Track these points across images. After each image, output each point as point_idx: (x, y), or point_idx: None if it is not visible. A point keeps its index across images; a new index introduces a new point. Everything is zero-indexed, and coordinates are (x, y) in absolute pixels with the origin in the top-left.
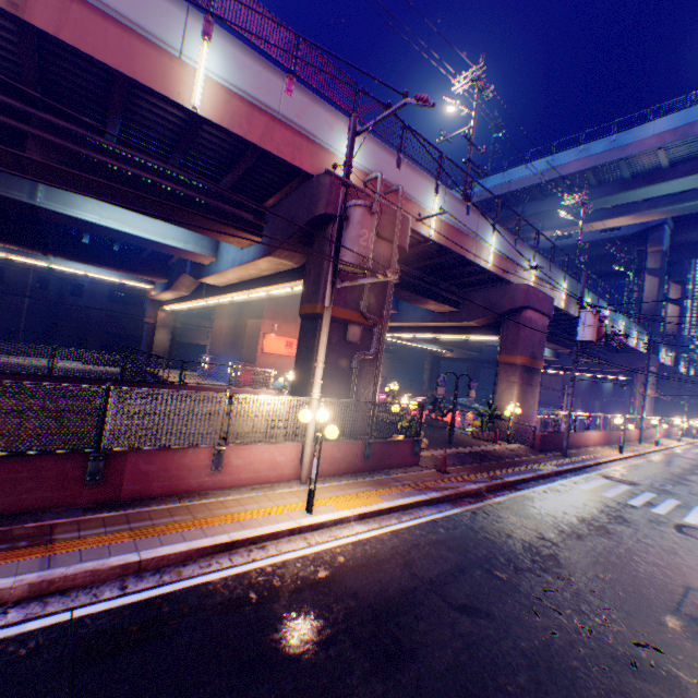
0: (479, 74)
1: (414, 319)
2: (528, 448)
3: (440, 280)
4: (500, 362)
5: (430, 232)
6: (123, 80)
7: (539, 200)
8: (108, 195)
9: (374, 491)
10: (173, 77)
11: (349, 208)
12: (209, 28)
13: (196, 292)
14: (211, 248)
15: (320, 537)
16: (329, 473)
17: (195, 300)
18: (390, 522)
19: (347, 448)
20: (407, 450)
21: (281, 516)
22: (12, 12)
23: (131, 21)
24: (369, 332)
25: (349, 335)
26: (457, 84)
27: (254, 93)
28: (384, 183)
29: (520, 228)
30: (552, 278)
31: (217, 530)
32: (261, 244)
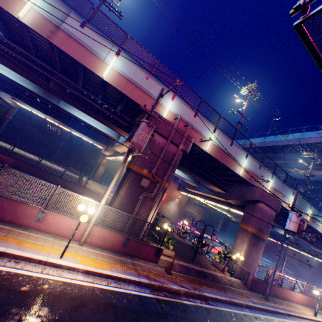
0: (252, 87)
1: (204, 191)
2: (242, 284)
3: (217, 175)
4: (240, 227)
5: (206, 148)
6: (80, 64)
7: (293, 152)
8: (75, 105)
9: (112, 263)
10: (99, 66)
11: (141, 122)
12: (119, 52)
13: (114, 153)
14: (117, 135)
15: (52, 271)
16: (100, 245)
17: (113, 156)
18: (101, 282)
19: (114, 236)
20: (152, 251)
21: (45, 252)
22: (48, 39)
23: (89, 46)
24: (155, 184)
25: (142, 182)
26: (243, 90)
27: (131, 76)
28: (185, 121)
29: (283, 164)
30: (284, 191)
31: (5, 244)
32: (128, 136)
